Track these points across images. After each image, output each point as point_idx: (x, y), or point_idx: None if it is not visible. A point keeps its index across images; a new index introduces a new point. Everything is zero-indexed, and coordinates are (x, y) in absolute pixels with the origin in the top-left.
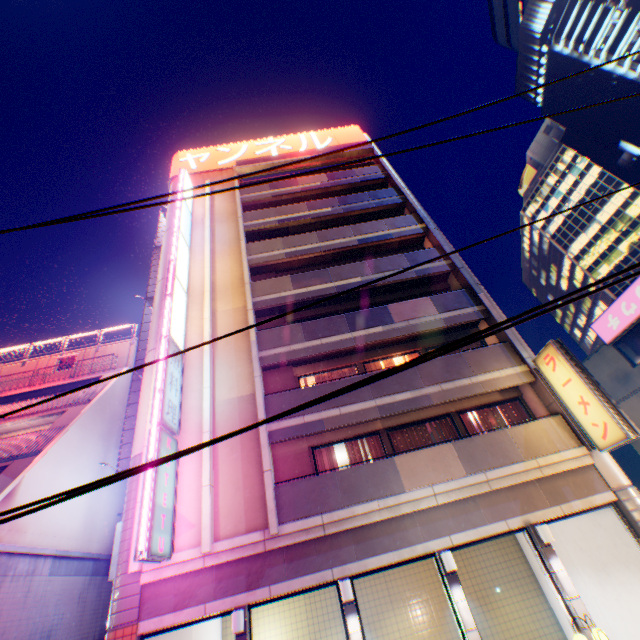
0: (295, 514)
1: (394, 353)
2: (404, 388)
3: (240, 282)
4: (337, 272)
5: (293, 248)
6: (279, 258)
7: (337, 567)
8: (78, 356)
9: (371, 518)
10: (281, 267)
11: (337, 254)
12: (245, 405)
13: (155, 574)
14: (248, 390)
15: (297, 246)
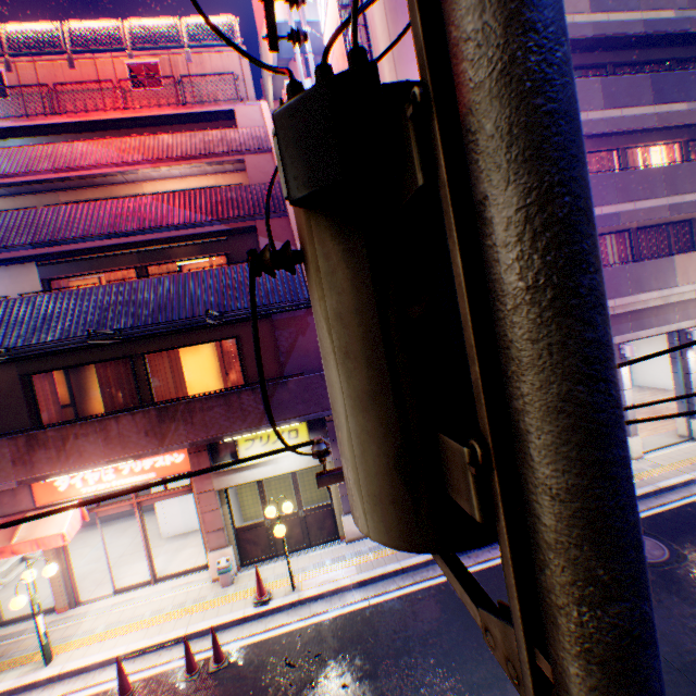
0: None
1: (658, 143)
2: (693, 190)
3: None
4: None
5: None
6: None
7: (617, 337)
8: (160, 67)
9: (647, 305)
10: None
11: None
12: None
13: None
14: None
15: None
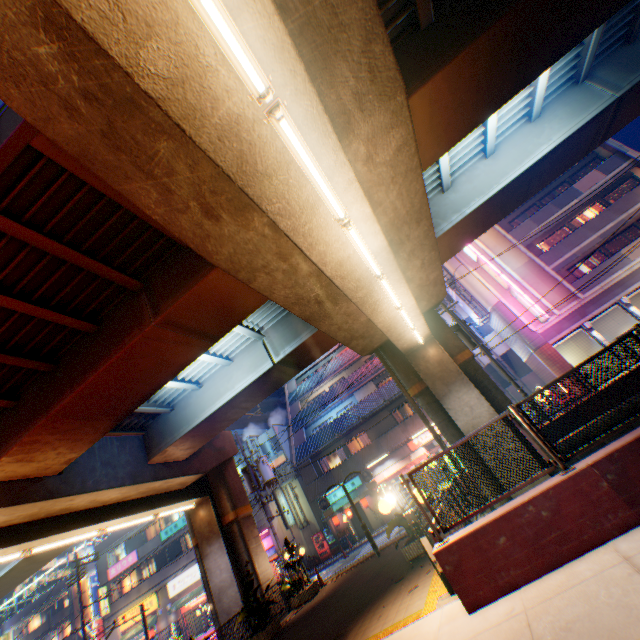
0: (585, 290)
1: (582, 210)
2: (606, 223)
3: None
4: None
5: None
6: None
7: (614, 297)
8: None
9: (620, 277)
10: None
11: None
12: (528, 266)
13: (541, 329)
14: (524, 260)
15: None
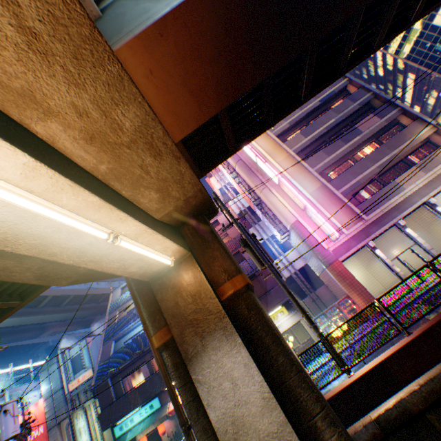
0: (369, 212)
1: (363, 147)
2: (383, 156)
3: (276, 146)
4: (320, 122)
5: (289, 120)
6: (286, 127)
7: (393, 220)
8: None
9: (397, 202)
10: (284, 132)
11: (308, 113)
12: (321, 190)
13: (333, 247)
14: (318, 185)
15: (290, 118)
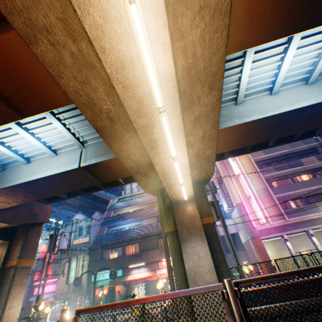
0: (290, 216)
1: (301, 174)
2: (313, 185)
3: None
4: (277, 148)
5: None
6: None
7: (305, 227)
8: None
9: (312, 217)
10: None
11: None
12: (263, 190)
13: (259, 228)
14: (262, 186)
15: None
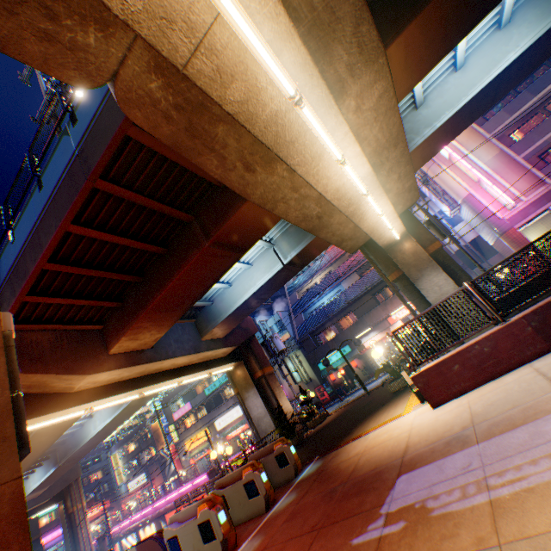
0: None
1: None
2: None
3: None
4: None
5: None
6: None
7: None
8: None
9: None
10: None
11: None
12: (498, 158)
13: (508, 216)
14: (495, 153)
15: None
